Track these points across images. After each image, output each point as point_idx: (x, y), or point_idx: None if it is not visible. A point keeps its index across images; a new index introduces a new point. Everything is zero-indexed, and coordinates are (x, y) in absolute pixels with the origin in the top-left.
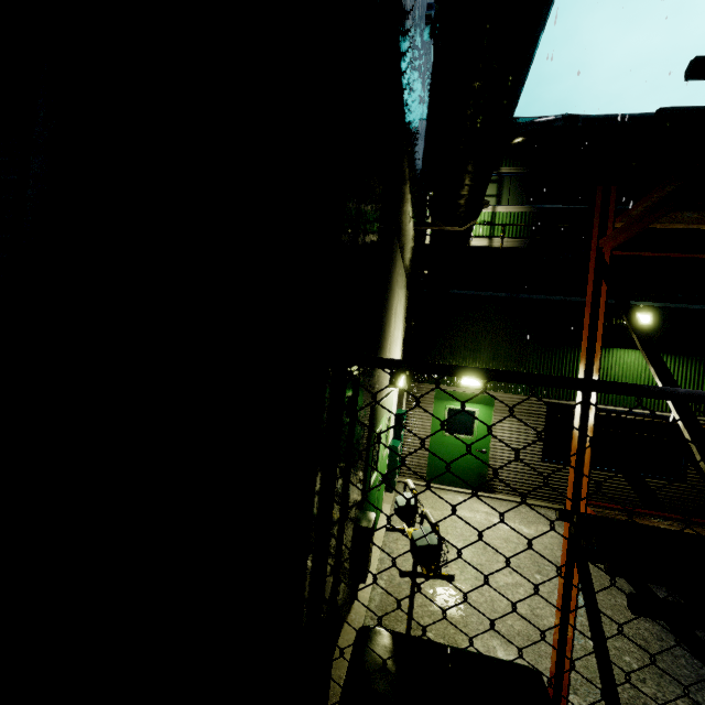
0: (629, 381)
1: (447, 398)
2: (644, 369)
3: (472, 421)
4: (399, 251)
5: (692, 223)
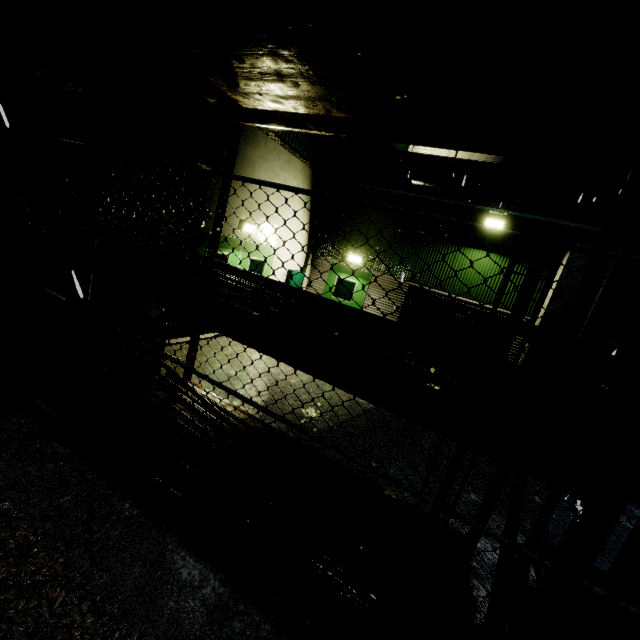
0: (476, 278)
1: (338, 270)
2: (491, 269)
3: (352, 290)
4: (266, 136)
5: (267, 106)
